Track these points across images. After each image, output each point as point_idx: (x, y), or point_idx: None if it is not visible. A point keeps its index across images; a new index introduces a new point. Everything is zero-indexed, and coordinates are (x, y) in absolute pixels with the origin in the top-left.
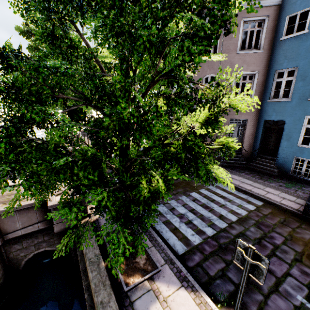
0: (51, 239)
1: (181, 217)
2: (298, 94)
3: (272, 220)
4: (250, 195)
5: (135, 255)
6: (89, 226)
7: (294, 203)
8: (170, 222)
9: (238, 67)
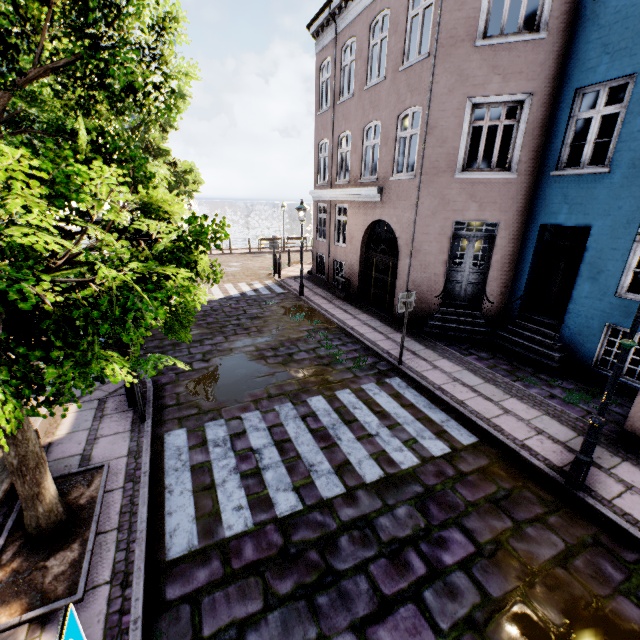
0: None
1: (245, 458)
2: (629, 152)
3: (474, 492)
4: (455, 415)
5: (54, 549)
6: None
7: (562, 448)
8: (210, 467)
9: (477, 83)
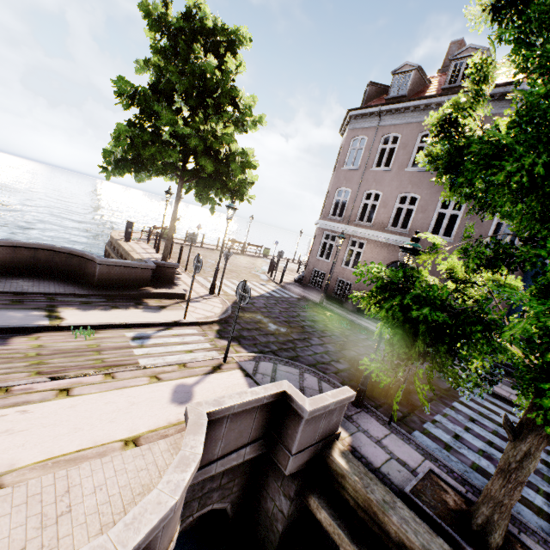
0: (229, 482)
1: (490, 459)
2: None
3: None
4: None
5: None
6: (364, 467)
7: None
8: (482, 468)
9: None
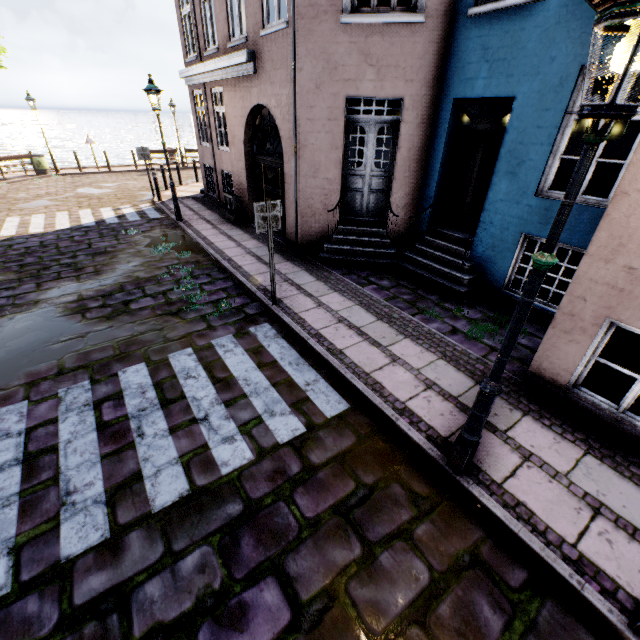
0: None
1: None
2: None
3: (319, 499)
4: (328, 372)
5: None
6: None
7: (453, 407)
8: None
9: None
